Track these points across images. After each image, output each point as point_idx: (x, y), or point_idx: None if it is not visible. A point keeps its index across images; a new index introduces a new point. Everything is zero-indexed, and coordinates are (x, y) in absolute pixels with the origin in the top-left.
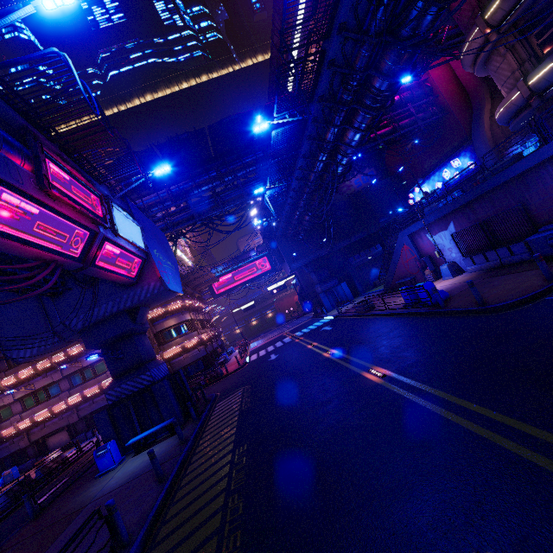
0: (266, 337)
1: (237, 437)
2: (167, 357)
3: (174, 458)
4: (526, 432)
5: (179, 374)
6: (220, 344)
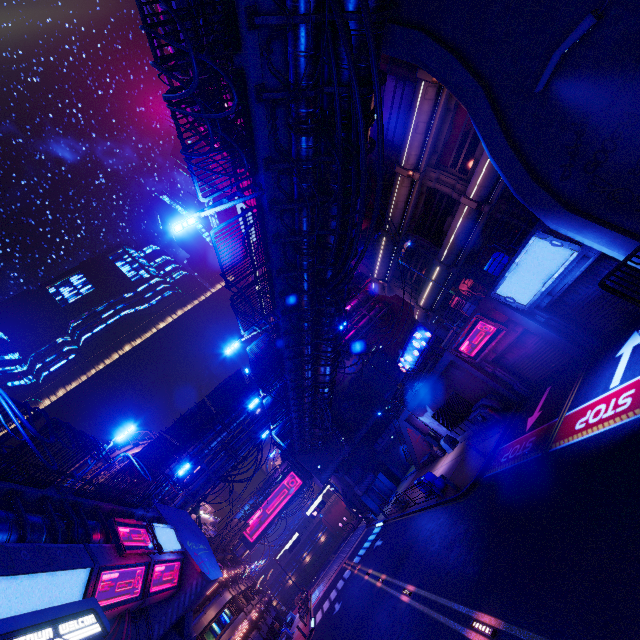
0: (326, 577)
1: None
2: None
3: None
4: (456, 609)
5: None
6: (275, 614)
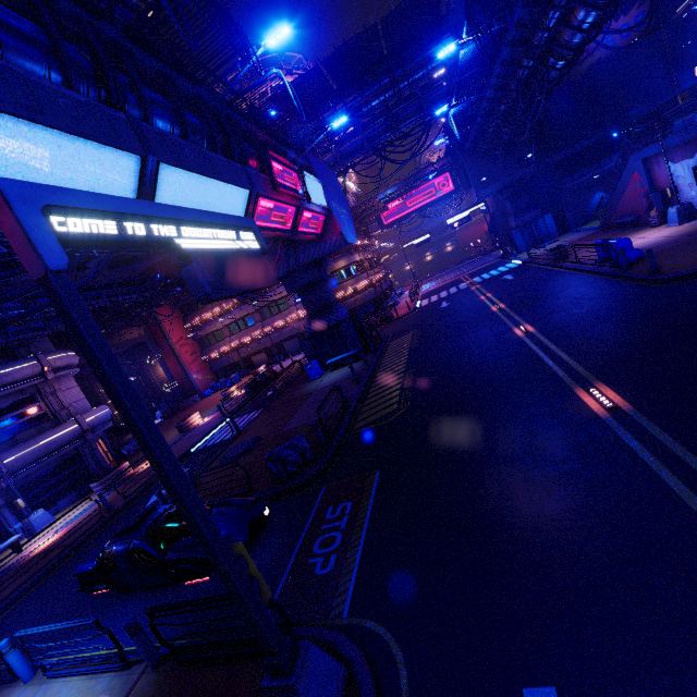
0: (441, 279)
1: (407, 365)
2: (339, 298)
3: (363, 373)
4: (575, 369)
5: (357, 316)
6: (389, 284)
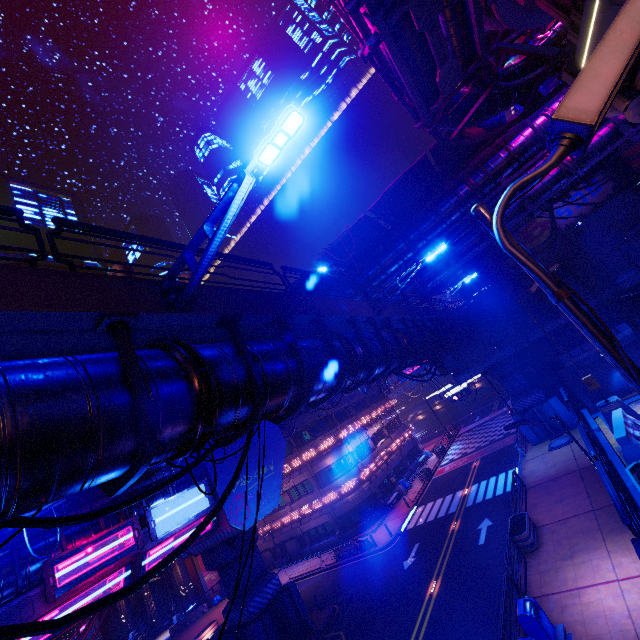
0: (467, 442)
1: None
2: (327, 502)
3: None
4: None
5: (289, 591)
6: (412, 446)
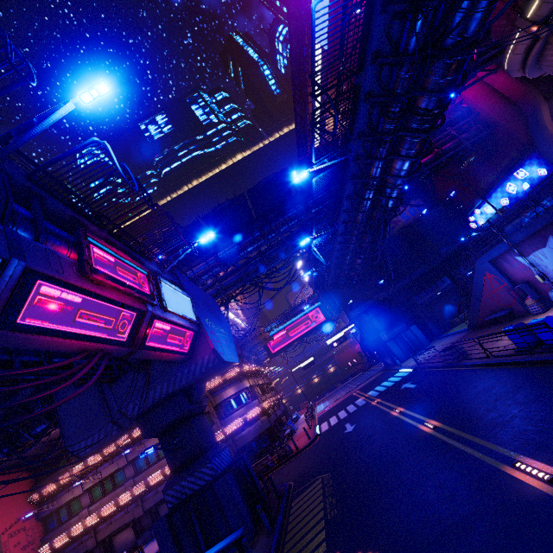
0: (333, 397)
1: None
2: (229, 433)
3: None
4: None
5: (243, 461)
6: (283, 409)
